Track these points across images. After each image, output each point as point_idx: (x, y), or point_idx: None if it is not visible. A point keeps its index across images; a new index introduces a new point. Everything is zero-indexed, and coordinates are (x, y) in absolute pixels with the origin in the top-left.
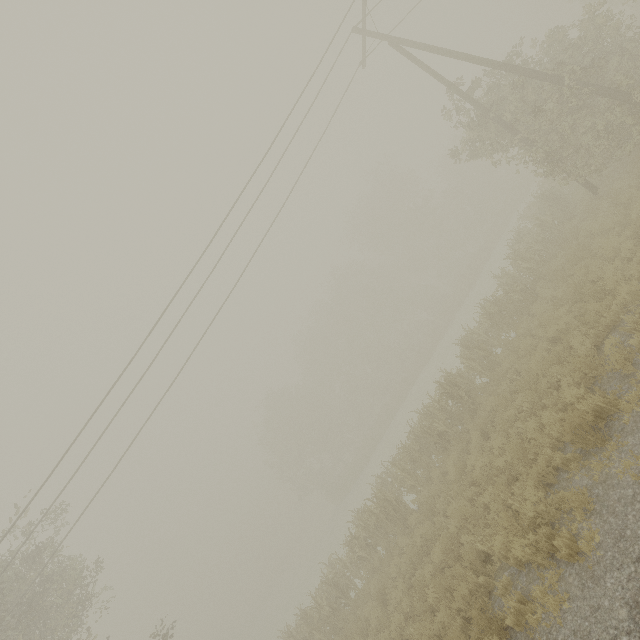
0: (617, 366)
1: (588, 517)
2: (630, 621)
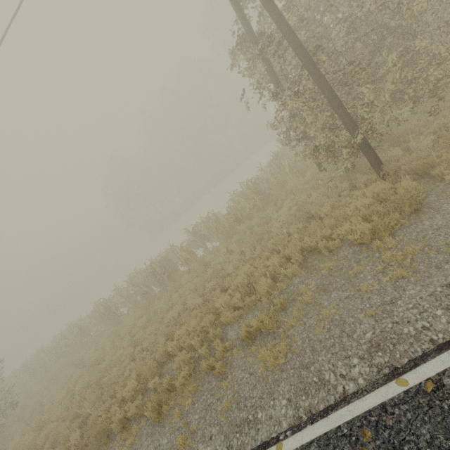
0: (132, 413)
1: None
2: None
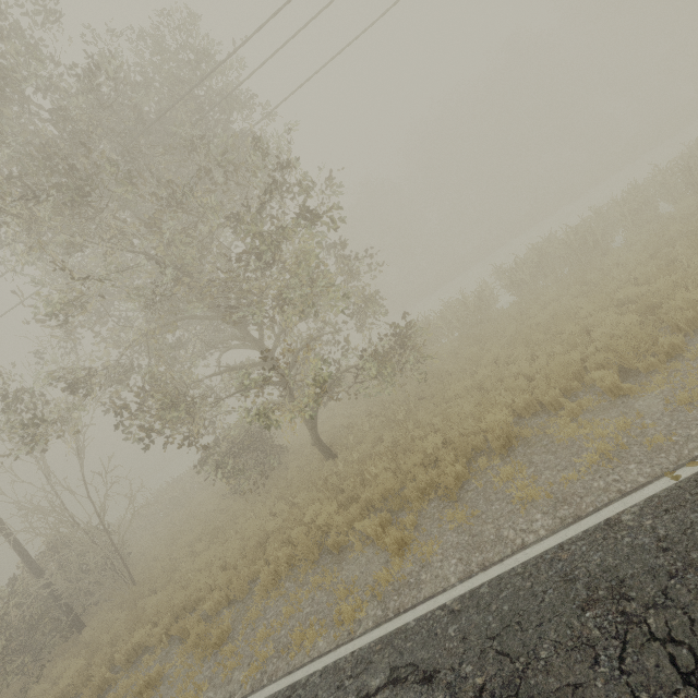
0: None
1: None
2: None
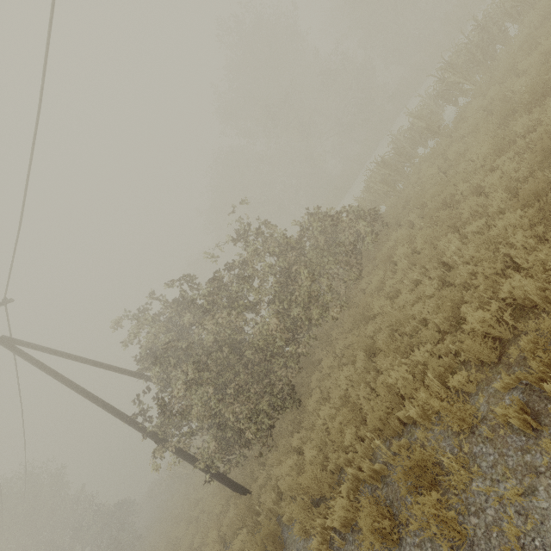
0: None
1: None
2: None
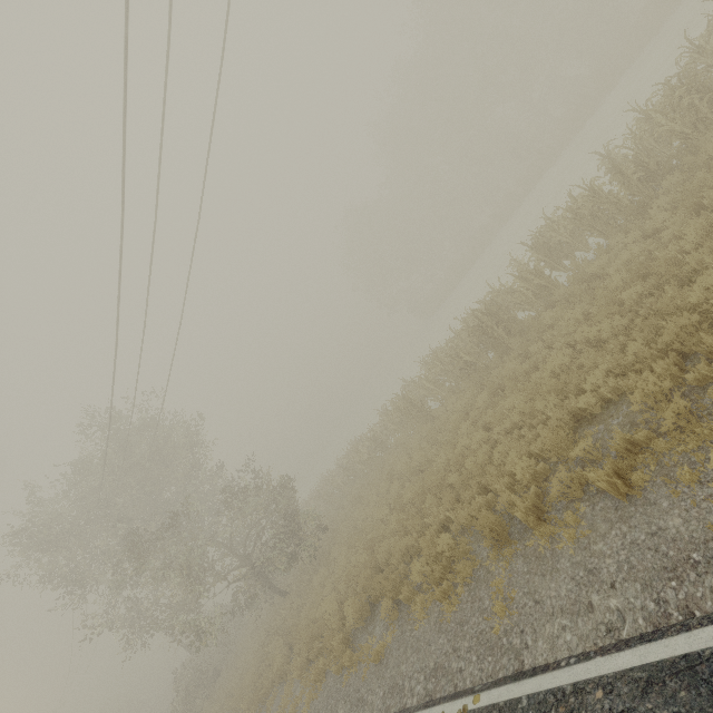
0: (555, 494)
1: (466, 584)
2: (429, 674)
